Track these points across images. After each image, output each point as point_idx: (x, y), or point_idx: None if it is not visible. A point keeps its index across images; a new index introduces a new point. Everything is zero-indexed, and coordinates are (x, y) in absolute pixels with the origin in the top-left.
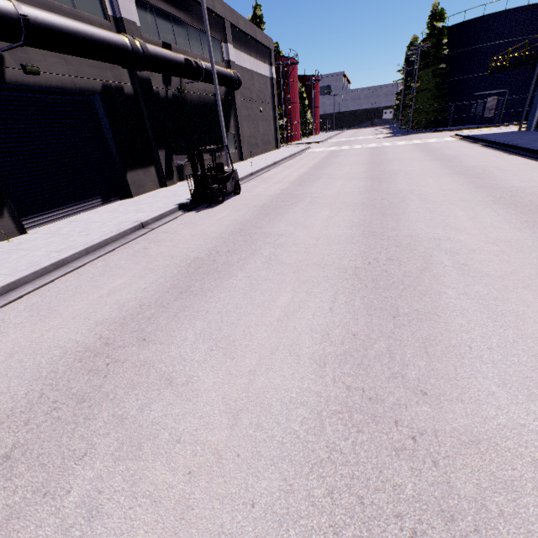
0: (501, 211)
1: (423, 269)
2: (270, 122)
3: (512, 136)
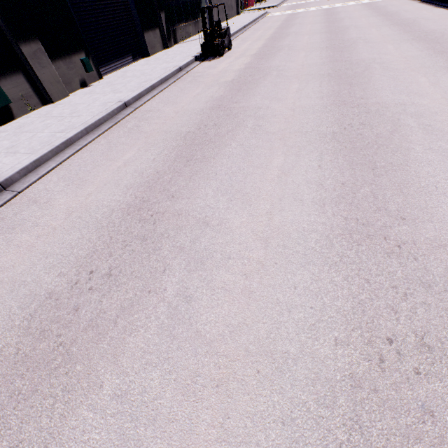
0: (415, 43)
1: (364, 70)
2: None
3: None
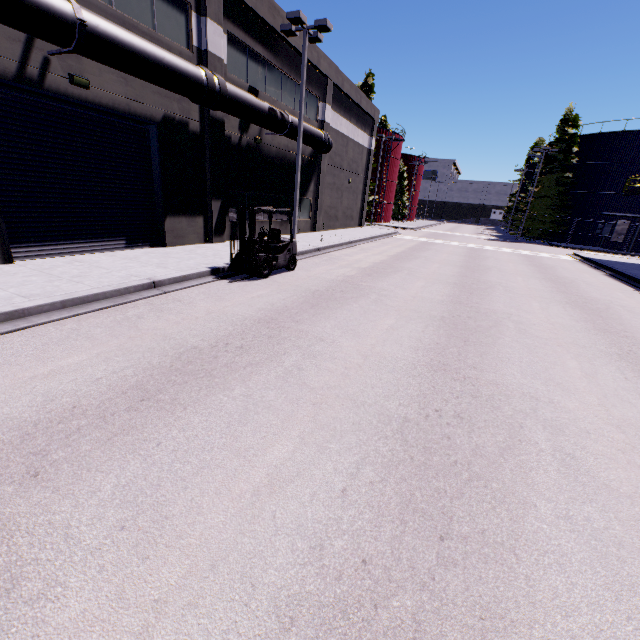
0: (630, 373)
1: (505, 448)
2: (357, 195)
3: None
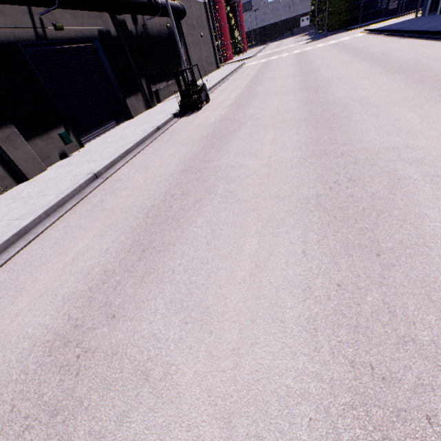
0: (390, 75)
1: (343, 110)
2: (209, 45)
3: (409, 23)
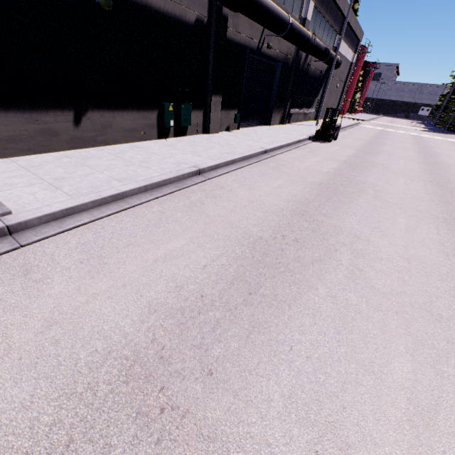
0: None
1: None
2: (338, 96)
3: None
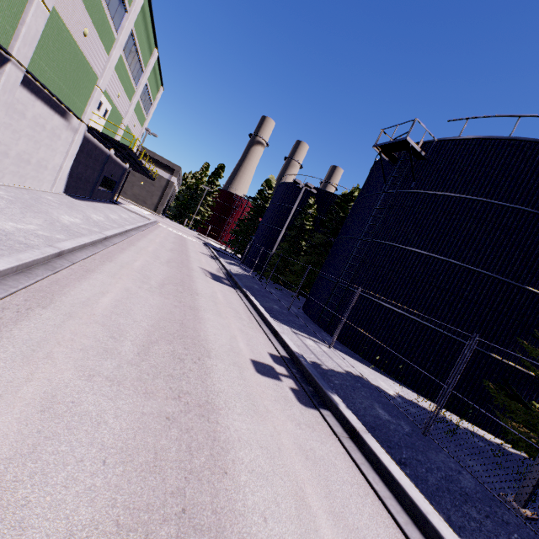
0: None
1: None
2: (154, 196)
3: None
